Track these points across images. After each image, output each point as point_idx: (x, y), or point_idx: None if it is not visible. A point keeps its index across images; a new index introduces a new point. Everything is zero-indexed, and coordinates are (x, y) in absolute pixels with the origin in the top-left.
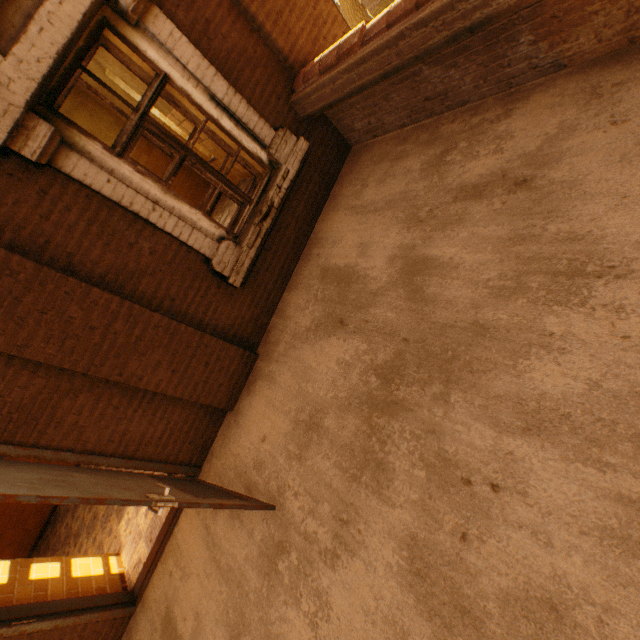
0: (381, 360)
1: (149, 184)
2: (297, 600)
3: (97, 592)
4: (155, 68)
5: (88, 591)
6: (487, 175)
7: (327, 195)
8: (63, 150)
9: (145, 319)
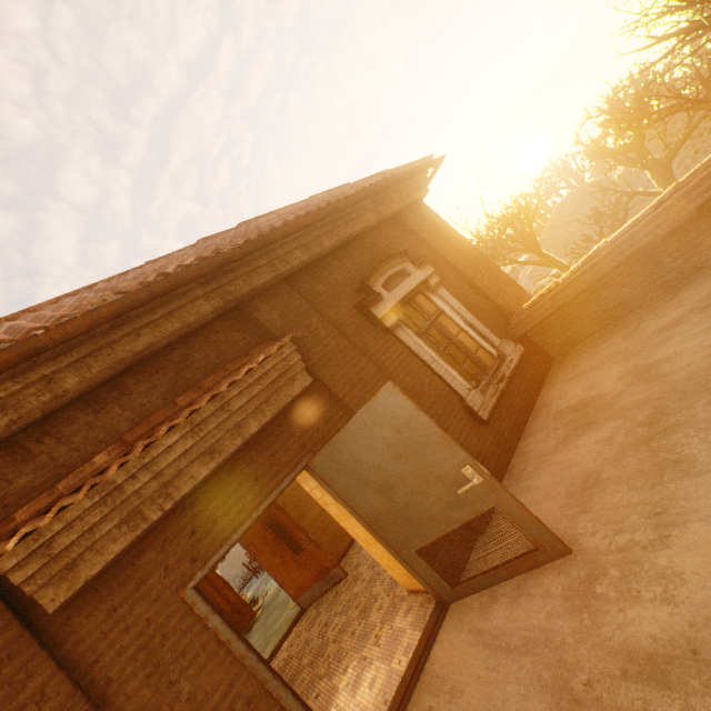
0: (641, 418)
1: (431, 351)
2: (634, 597)
3: None
4: (438, 307)
5: None
6: (677, 316)
7: (541, 384)
8: (398, 327)
9: None
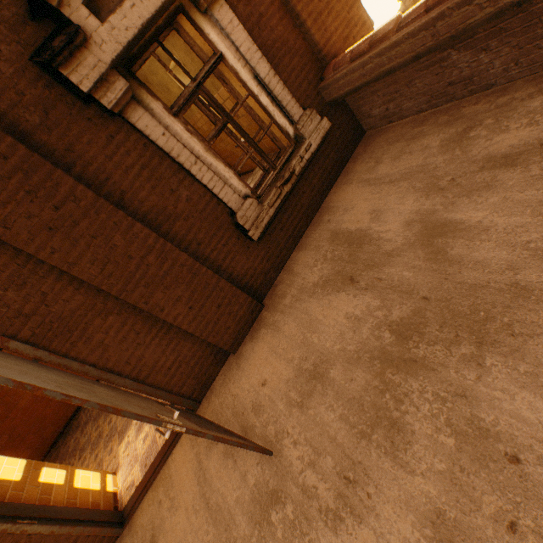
0: (396, 316)
1: (195, 142)
2: None
3: (92, 506)
4: (214, 48)
5: (84, 503)
6: (520, 145)
7: (340, 171)
8: (132, 104)
9: (174, 256)
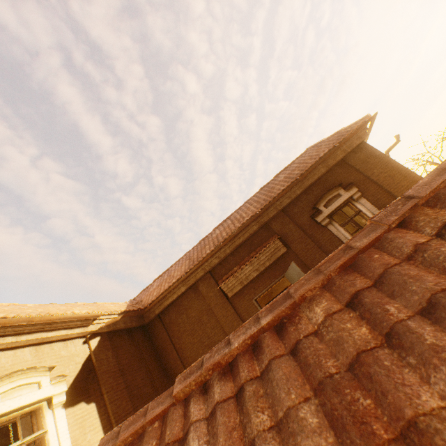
0: None
1: (346, 233)
2: None
3: None
4: (358, 209)
5: None
6: None
7: None
8: (329, 224)
9: None
